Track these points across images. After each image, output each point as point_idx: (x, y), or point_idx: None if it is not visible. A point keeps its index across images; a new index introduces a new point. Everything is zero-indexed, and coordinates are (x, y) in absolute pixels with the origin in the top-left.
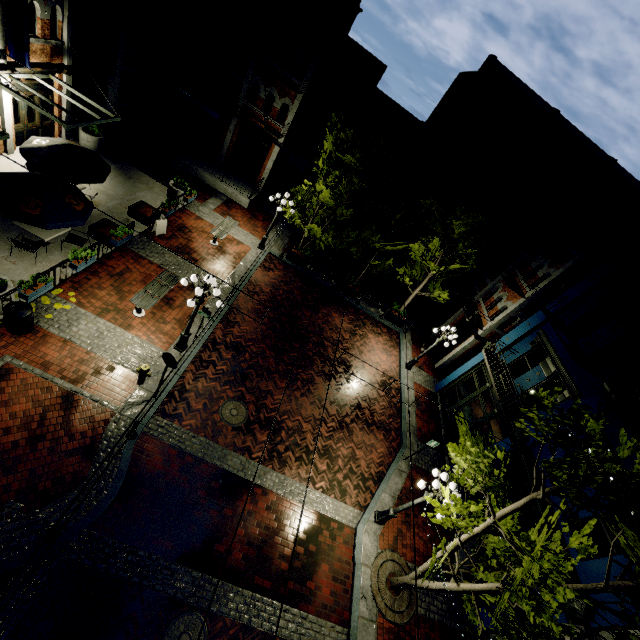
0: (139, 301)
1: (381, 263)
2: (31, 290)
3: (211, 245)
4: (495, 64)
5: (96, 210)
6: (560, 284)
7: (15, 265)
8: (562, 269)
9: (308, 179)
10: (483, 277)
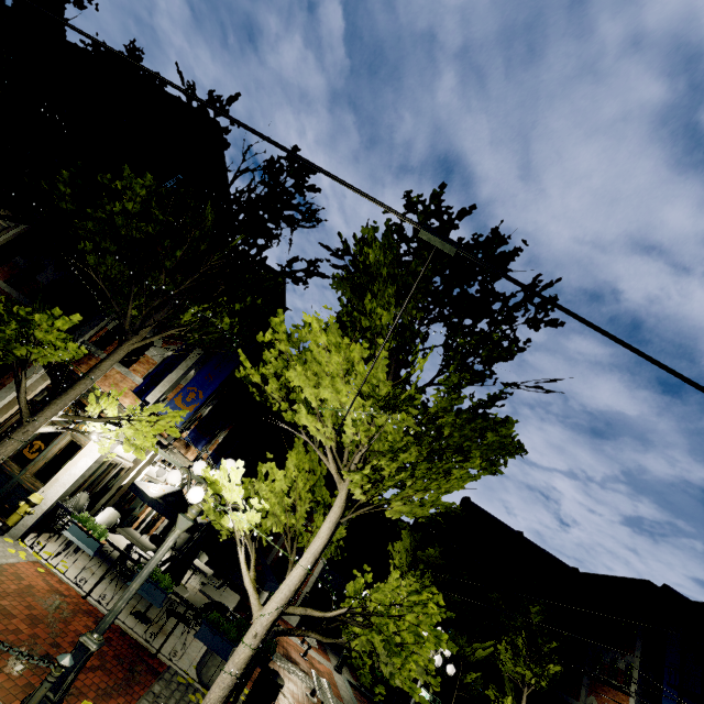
0: (324, 700)
1: (476, 676)
2: (268, 654)
3: (303, 659)
4: (470, 501)
5: (209, 601)
6: (646, 672)
7: (197, 642)
8: (637, 651)
9: (338, 597)
10: (562, 699)
